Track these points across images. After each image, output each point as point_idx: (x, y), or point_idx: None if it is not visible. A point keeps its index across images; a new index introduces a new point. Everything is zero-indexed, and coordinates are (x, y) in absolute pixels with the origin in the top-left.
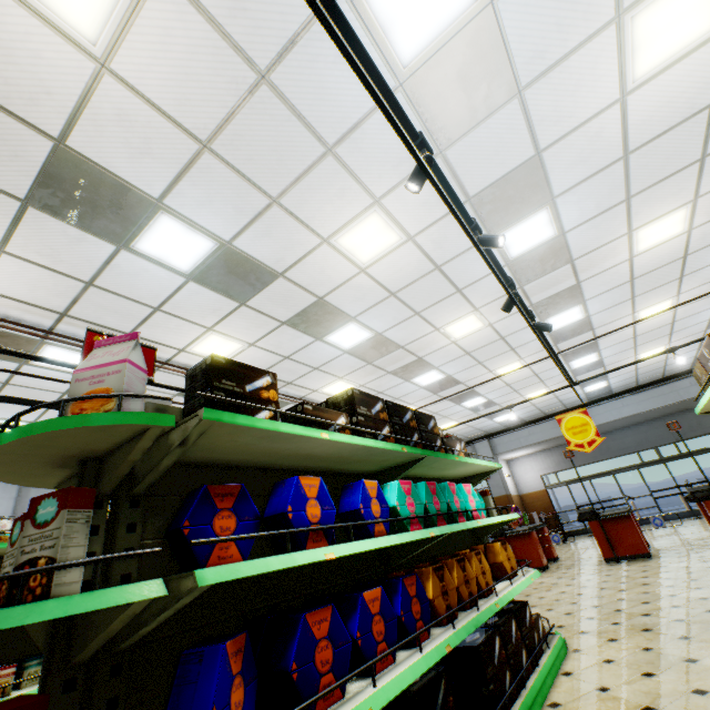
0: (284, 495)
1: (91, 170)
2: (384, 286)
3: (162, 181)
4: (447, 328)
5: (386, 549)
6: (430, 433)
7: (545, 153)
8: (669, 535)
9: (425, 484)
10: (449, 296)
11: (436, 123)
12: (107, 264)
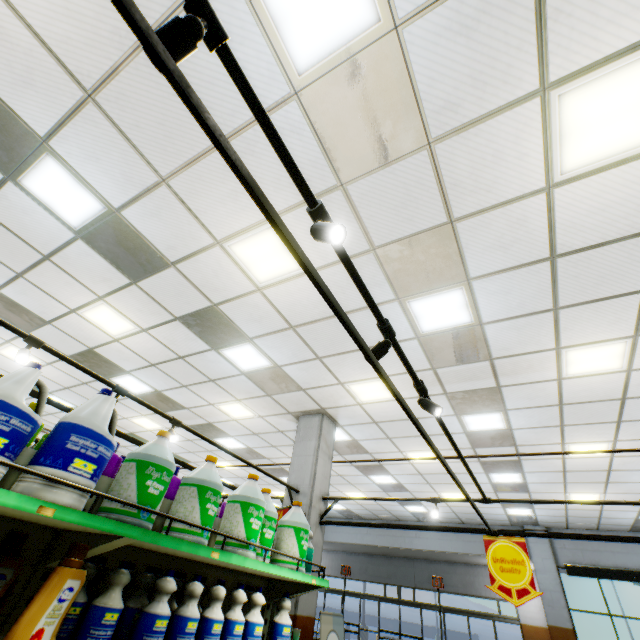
0: None
1: None
2: (56, 382)
3: None
4: (134, 420)
5: None
6: None
7: (96, 350)
8: None
9: None
10: None
11: (13, 321)
12: None
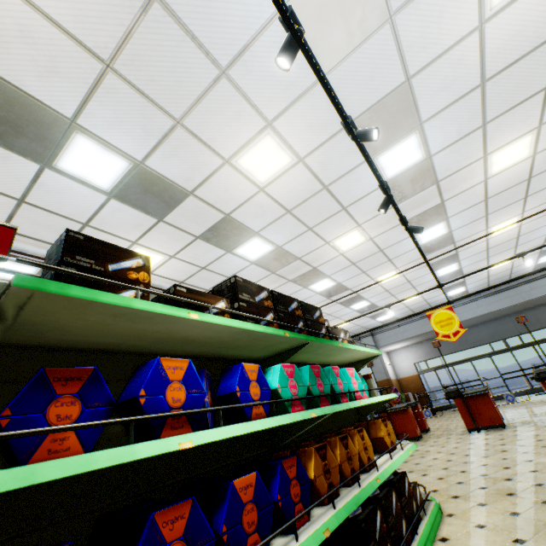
0: (141, 378)
1: (4, 88)
2: (281, 204)
3: (73, 101)
4: (336, 242)
5: (274, 429)
6: (316, 322)
7: (414, 79)
8: (517, 408)
9: (309, 367)
10: (336, 214)
11: (317, 47)
12: (34, 182)
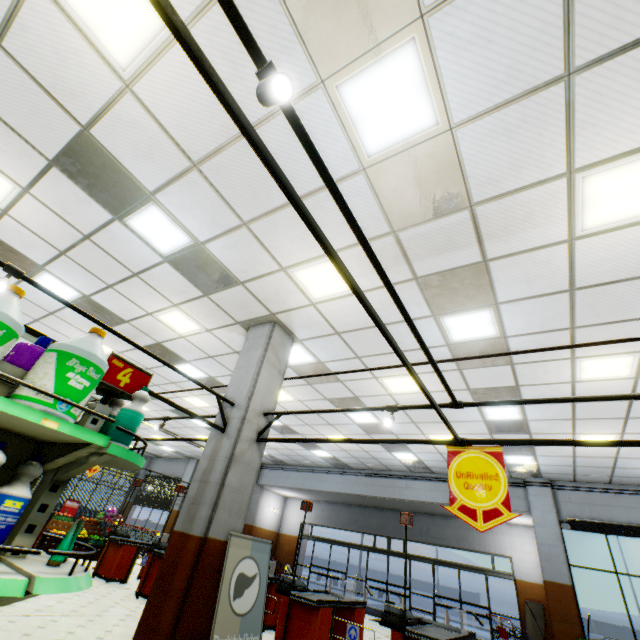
0: None
1: None
2: None
3: None
4: None
5: None
6: None
7: None
8: None
9: None
10: (50, 315)
11: None
12: None
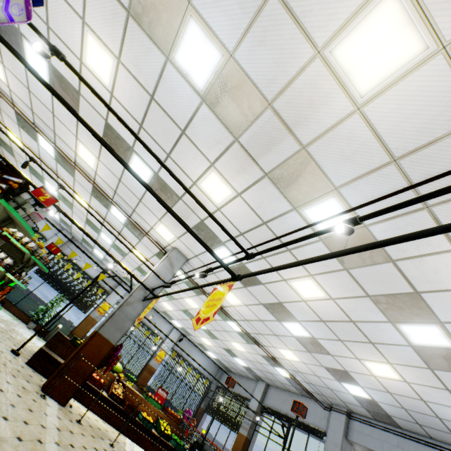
0: None
1: None
2: (132, 115)
3: None
4: (203, 186)
5: None
6: None
7: None
8: None
9: None
10: (180, 139)
11: None
12: (28, 76)
